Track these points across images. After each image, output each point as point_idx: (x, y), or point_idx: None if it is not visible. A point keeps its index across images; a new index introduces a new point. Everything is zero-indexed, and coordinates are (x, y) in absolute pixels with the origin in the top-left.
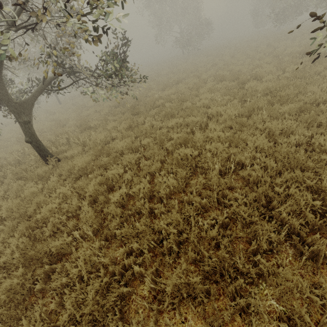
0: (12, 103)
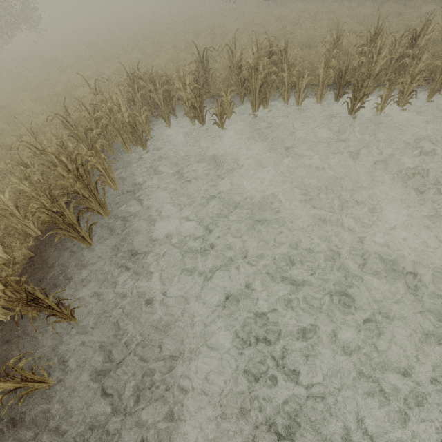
0: None
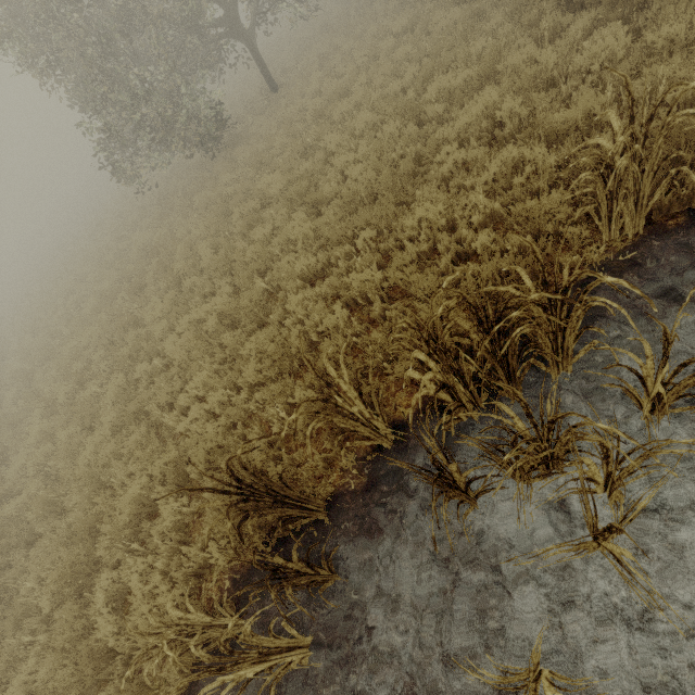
0: (245, 33)
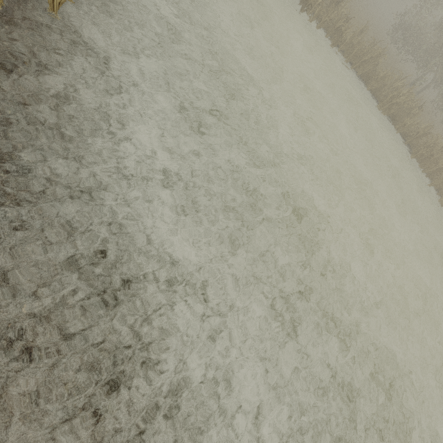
0: None
